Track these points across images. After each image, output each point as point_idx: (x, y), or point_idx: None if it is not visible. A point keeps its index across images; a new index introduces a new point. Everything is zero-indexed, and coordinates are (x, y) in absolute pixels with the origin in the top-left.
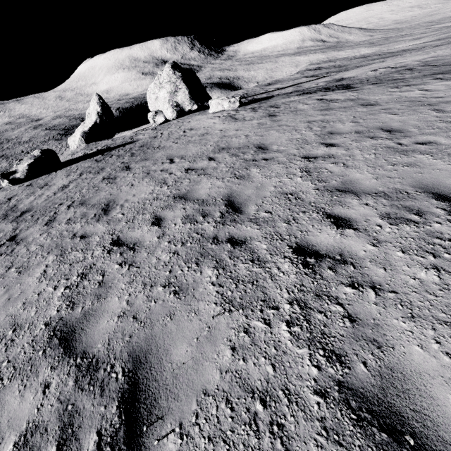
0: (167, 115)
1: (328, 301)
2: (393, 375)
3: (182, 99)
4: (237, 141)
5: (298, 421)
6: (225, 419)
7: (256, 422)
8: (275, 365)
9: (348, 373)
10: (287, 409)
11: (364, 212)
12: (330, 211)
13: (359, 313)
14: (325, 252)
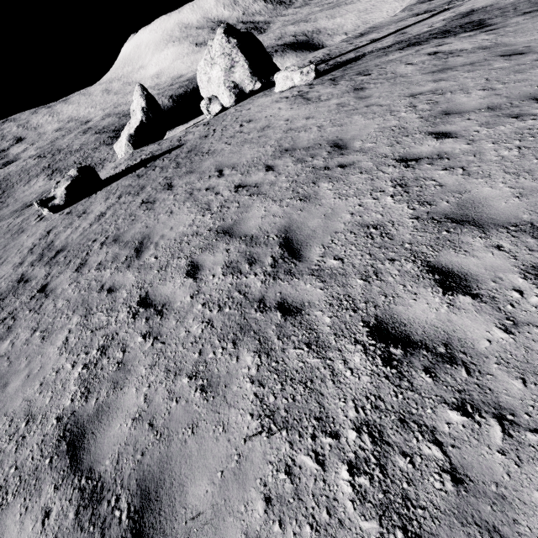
0: (223, 101)
1: (419, 434)
2: None
3: (240, 76)
4: (306, 137)
5: None
6: None
7: None
8: None
9: None
10: None
11: (493, 263)
12: (435, 260)
13: (471, 466)
14: (420, 338)
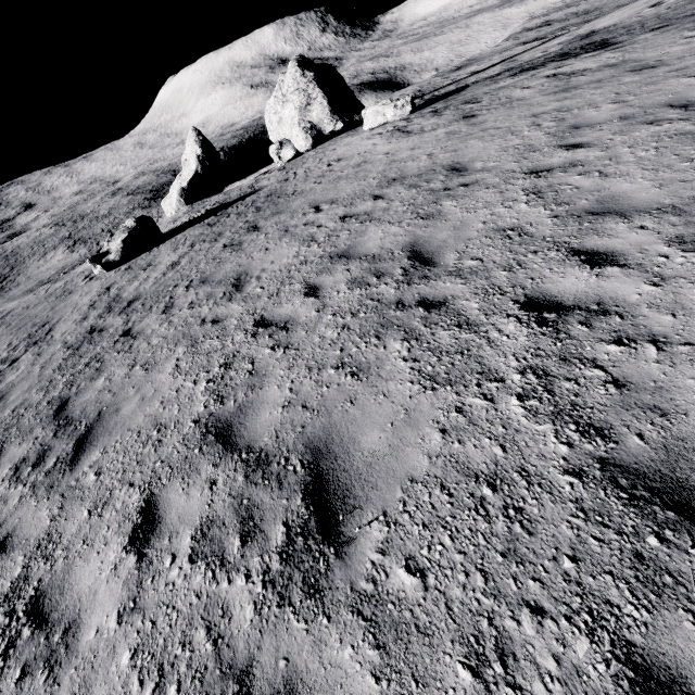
0: (298, 145)
1: (581, 365)
2: (686, 446)
3: (318, 115)
4: (416, 166)
5: (543, 504)
6: (441, 506)
7: (485, 507)
8: (504, 445)
9: (614, 448)
10: (527, 491)
11: (638, 239)
12: (579, 246)
13: (631, 376)
14: (572, 303)
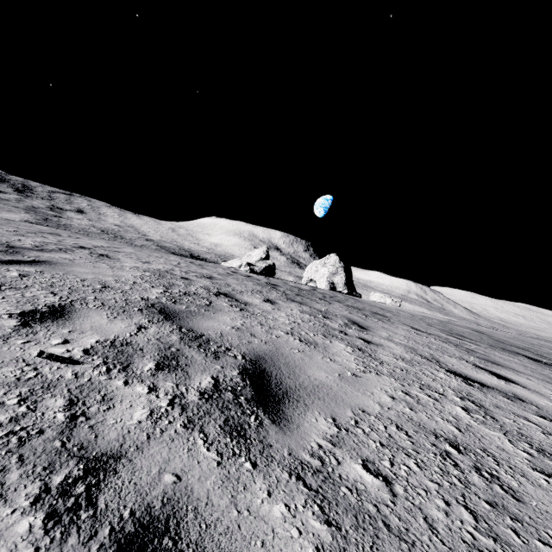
0: (320, 285)
1: None
2: None
3: (338, 280)
4: (444, 320)
5: None
6: None
7: None
8: None
9: None
10: None
11: None
12: None
13: None
14: None
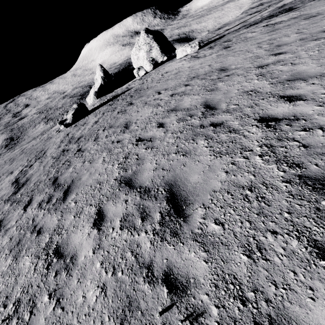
0: (146, 68)
1: (287, 141)
2: None
3: (155, 54)
4: (203, 70)
5: (273, 194)
6: (228, 199)
7: (247, 198)
8: (254, 175)
9: (305, 170)
10: (266, 190)
11: (311, 89)
12: (283, 94)
13: (311, 142)
14: (282, 117)
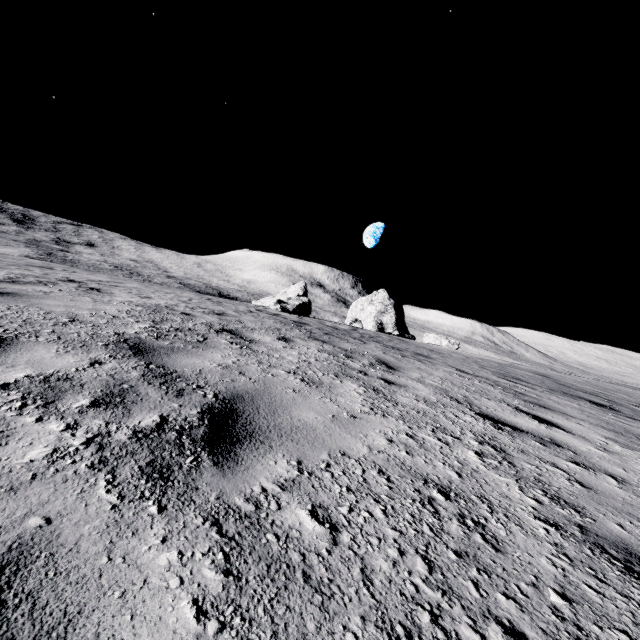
0: (366, 326)
1: None
2: None
3: (387, 320)
4: (505, 363)
5: None
6: None
7: None
8: None
9: None
10: None
11: None
12: None
13: None
14: None
